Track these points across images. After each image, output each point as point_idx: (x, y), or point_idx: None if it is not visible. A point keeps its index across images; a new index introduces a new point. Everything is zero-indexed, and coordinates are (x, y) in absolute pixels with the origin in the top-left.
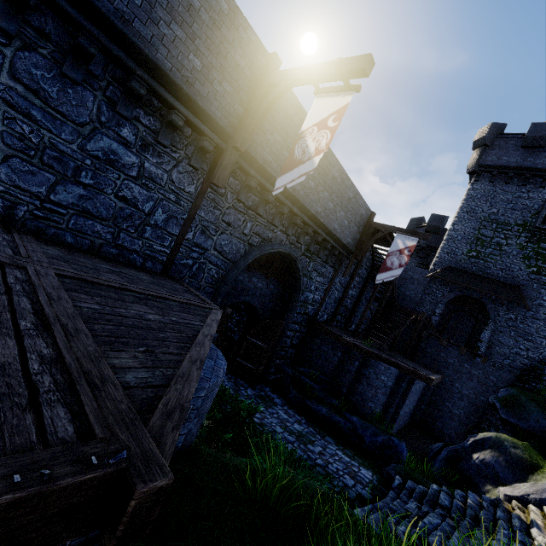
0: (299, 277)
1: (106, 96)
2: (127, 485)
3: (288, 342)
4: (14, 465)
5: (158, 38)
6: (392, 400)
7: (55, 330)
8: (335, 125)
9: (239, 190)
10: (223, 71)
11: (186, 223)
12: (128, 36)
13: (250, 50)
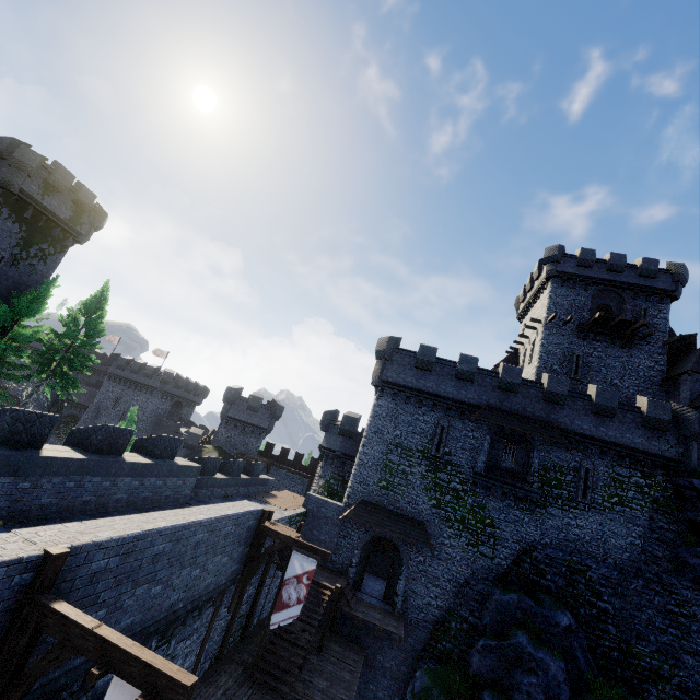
0: None
1: None
2: None
3: None
4: None
5: None
6: None
7: None
8: None
9: None
10: None
11: None
12: None
13: None
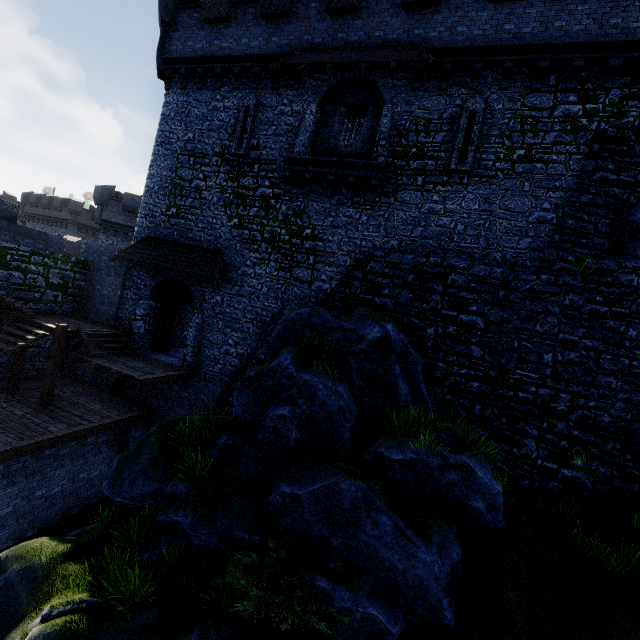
0: None
1: None
2: None
3: None
4: None
5: None
6: None
7: None
8: None
9: None
10: None
11: None
12: None
13: None
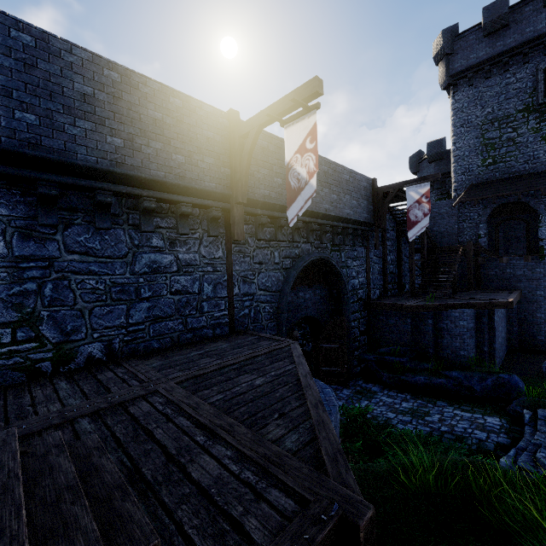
0: (338, 272)
1: (130, 225)
2: (350, 524)
3: (357, 332)
4: (287, 540)
5: (146, 160)
6: (481, 339)
7: (220, 433)
8: (314, 146)
9: (255, 231)
10: (200, 150)
11: (228, 282)
12: (127, 174)
13: (211, 121)
